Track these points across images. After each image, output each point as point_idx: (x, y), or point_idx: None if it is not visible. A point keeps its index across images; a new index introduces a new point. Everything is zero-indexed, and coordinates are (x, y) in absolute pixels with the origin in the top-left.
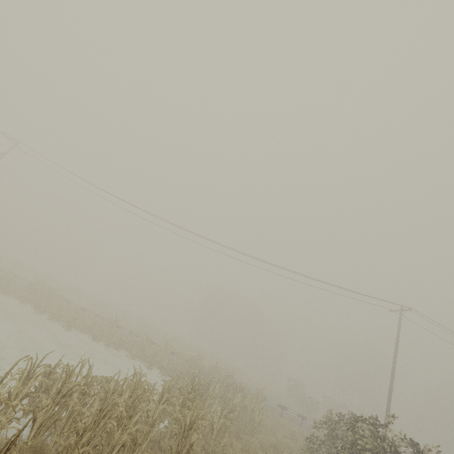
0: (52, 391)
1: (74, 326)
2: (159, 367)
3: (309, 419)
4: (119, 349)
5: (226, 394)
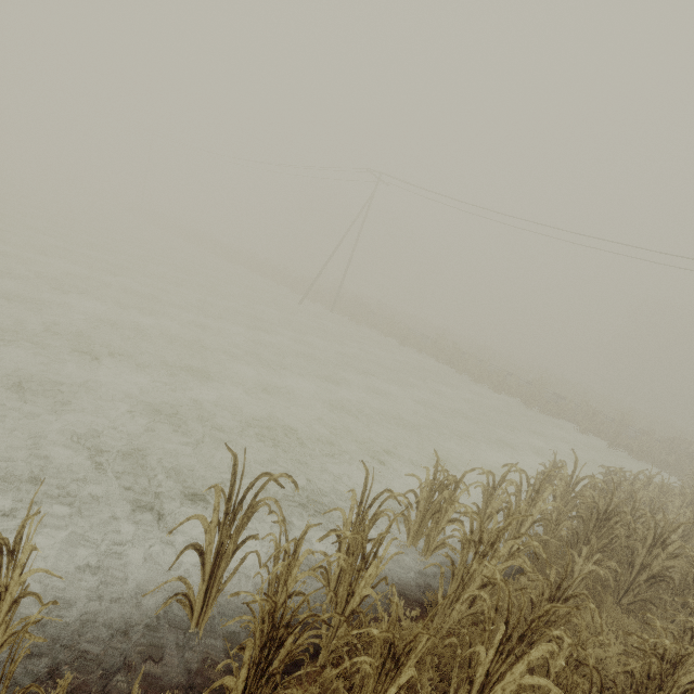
0: (686, 514)
1: (501, 390)
2: (622, 447)
3: None
4: (559, 418)
5: None
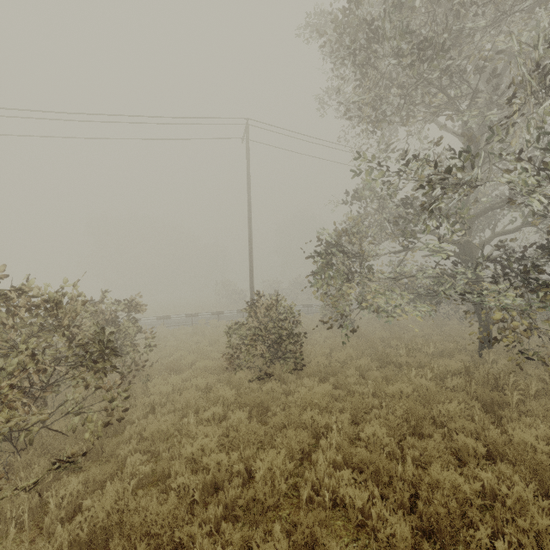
0: None
1: None
2: None
3: (201, 314)
4: None
5: None
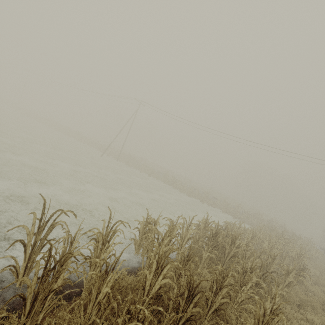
0: (250, 236)
1: (191, 195)
2: (237, 218)
3: None
4: (214, 207)
5: (290, 238)
